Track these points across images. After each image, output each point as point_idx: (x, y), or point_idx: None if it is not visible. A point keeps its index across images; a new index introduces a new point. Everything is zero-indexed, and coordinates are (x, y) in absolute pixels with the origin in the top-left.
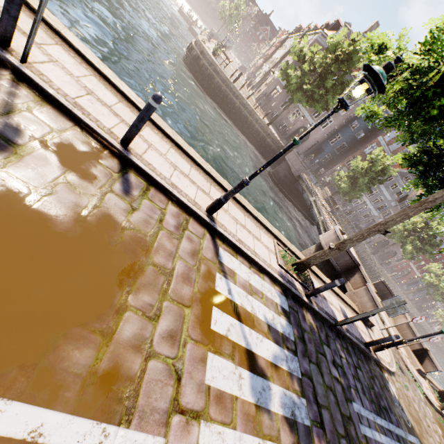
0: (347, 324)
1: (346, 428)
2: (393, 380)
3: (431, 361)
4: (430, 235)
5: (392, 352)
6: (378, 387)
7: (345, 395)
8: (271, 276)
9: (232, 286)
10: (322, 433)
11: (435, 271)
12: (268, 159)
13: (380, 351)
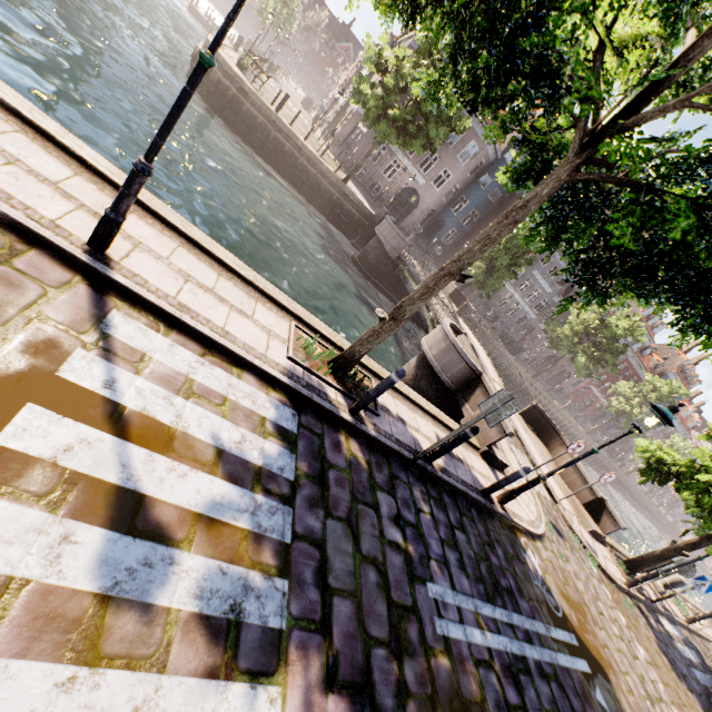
0: (440, 458)
1: (396, 627)
2: (537, 548)
3: (611, 516)
4: (609, 338)
5: (545, 507)
6: (500, 558)
7: (412, 571)
8: (263, 374)
9: (126, 377)
10: (319, 640)
11: (624, 393)
12: (352, 237)
13: (516, 504)
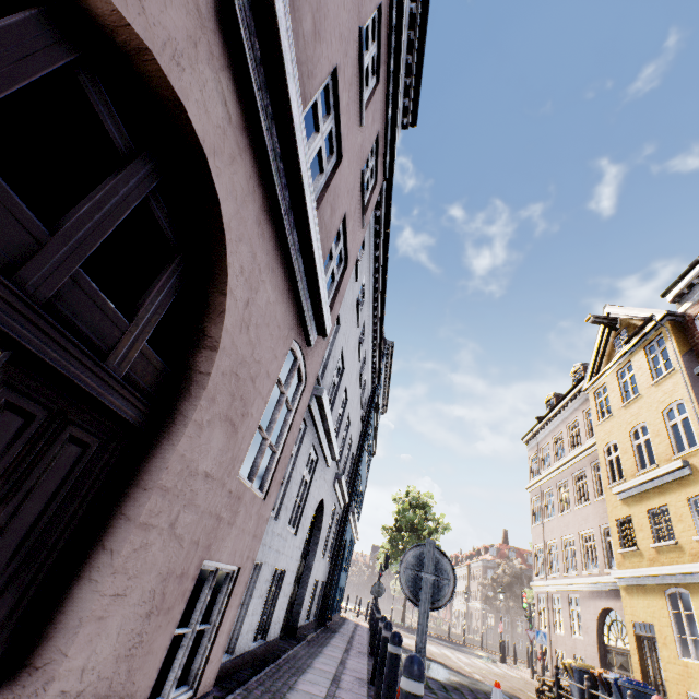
0: None
1: None
2: None
3: None
4: None
5: None
6: None
7: None
8: None
9: None
10: None
11: None
12: None
13: None
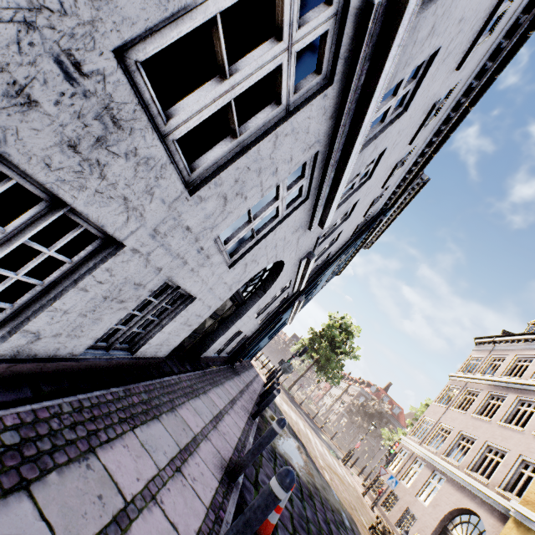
0: None
1: None
2: None
3: None
4: None
5: None
6: None
7: None
8: None
9: None
10: None
11: None
12: None
13: None
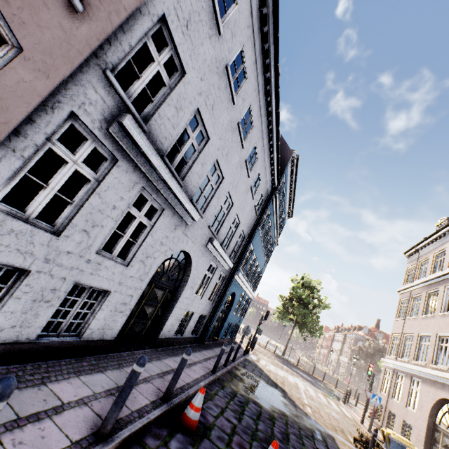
0: None
1: None
2: None
3: None
4: None
5: None
6: None
7: None
8: None
9: None
10: None
11: None
12: None
13: None
